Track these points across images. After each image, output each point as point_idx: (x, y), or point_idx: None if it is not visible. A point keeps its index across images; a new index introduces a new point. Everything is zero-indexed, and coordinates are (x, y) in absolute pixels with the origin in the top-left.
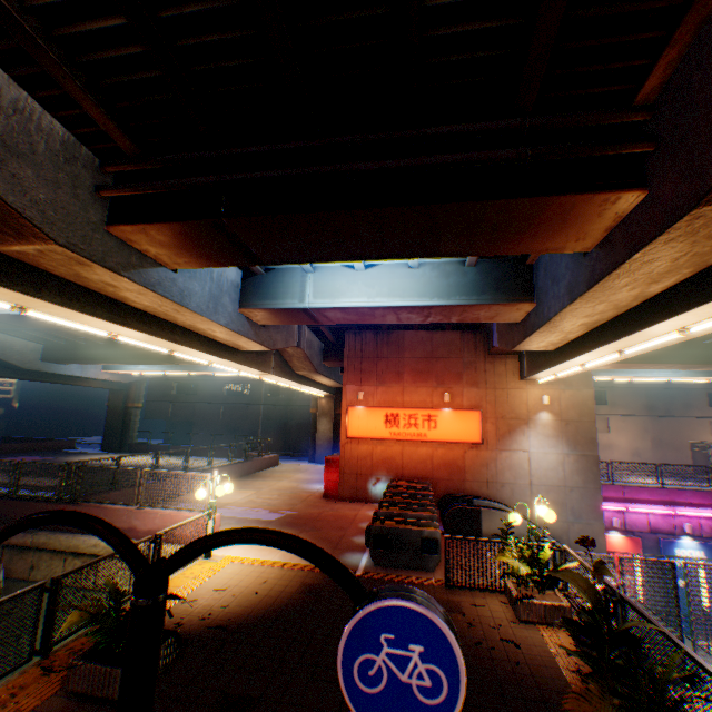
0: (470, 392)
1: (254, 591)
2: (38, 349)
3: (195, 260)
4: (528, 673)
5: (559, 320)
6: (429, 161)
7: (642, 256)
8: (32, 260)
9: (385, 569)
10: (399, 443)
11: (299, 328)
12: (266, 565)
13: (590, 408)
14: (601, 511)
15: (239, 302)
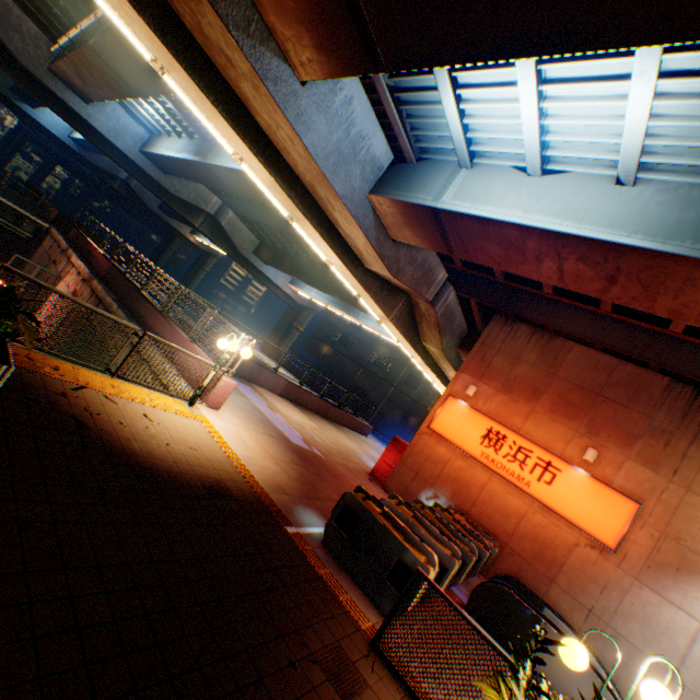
0: (635, 469)
1: (168, 441)
2: (255, 243)
3: (316, 57)
4: None
5: None
6: None
7: None
8: None
9: (327, 555)
10: (487, 472)
11: (444, 287)
12: (220, 445)
13: None
14: None
15: (373, 187)
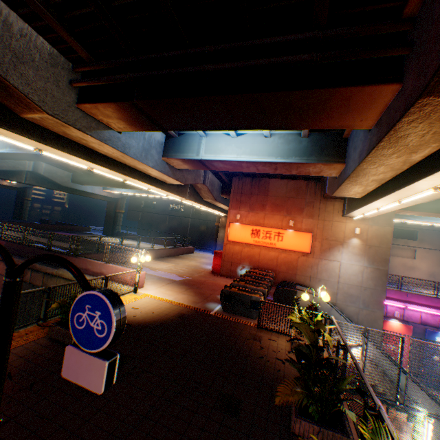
0: (307, 221)
1: (152, 312)
2: (69, 176)
3: (129, 127)
4: (282, 376)
5: (355, 177)
6: (253, 64)
7: (395, 133)
8: (40, 123)
9: (228, 313)
10: (258, 247)
11: (205, 173)
12: (163, 301)
13: (388, 239)
14: (383, 305)
15: (162, 153)
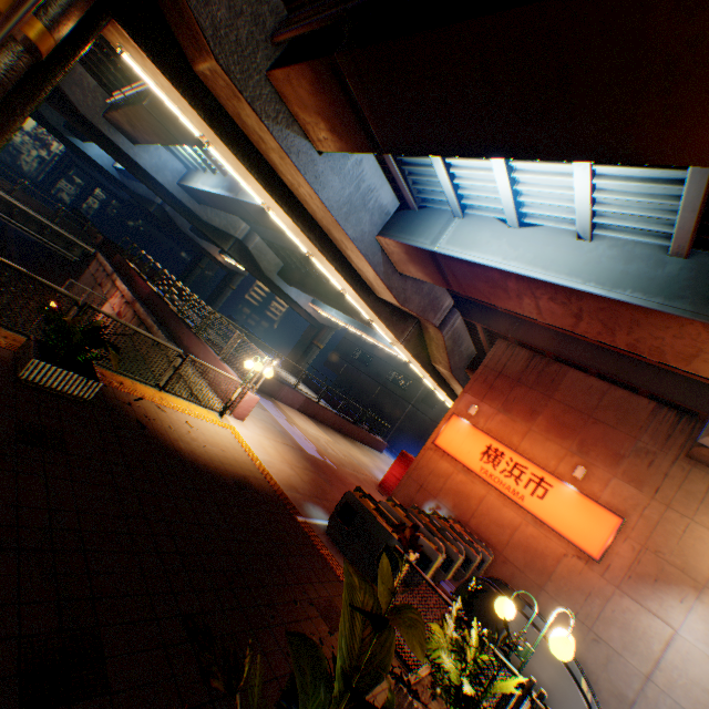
0: (621, 486)
1: (205, 443)
2: (279, 265)
3: (330, 137)
4: None
5: None
6: None
7: None
8: (214, 90)
9: (329, 541)
10: (485, 486)
11: (451, 313)
12: (245, 450)
13: None
14: None
15: (381, 230)
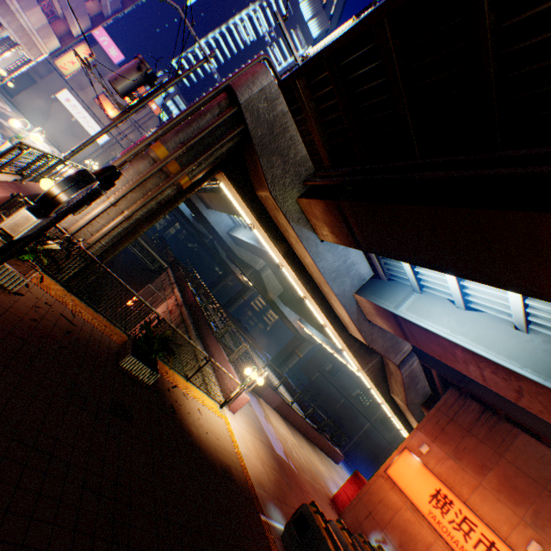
0: None
1: (207, 430)
2: (280, 290)
3: (329, 234)
4: None
5: None
6: (484, 172)
7: None
8: (264, 203)
9: (282, 547)
10: (432, 532)
11: (409, 355)
12: (232, 440)
13: None
14: None
15: (357, 289)
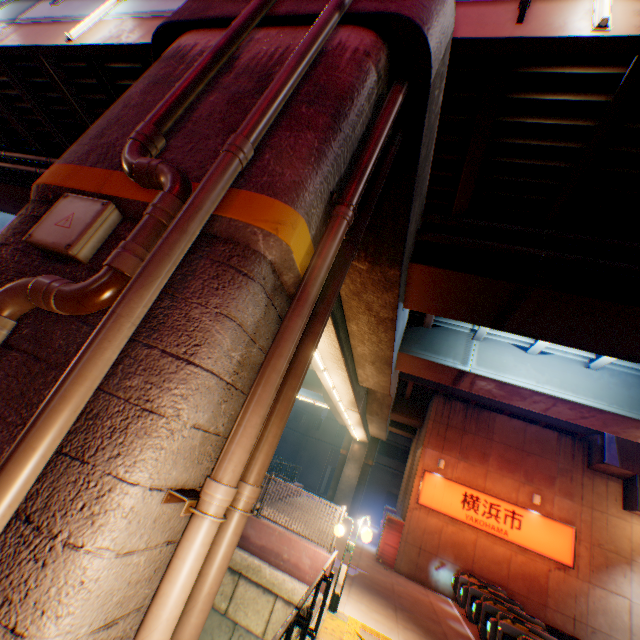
0: (561, 501)
1: None
2: None
3: (436, 307)
4: None
5: None
6: None
7: None
8: None
9: None
10: (473, 530)
11: None
12: None
13: None
14: None
15: (399, 345)
